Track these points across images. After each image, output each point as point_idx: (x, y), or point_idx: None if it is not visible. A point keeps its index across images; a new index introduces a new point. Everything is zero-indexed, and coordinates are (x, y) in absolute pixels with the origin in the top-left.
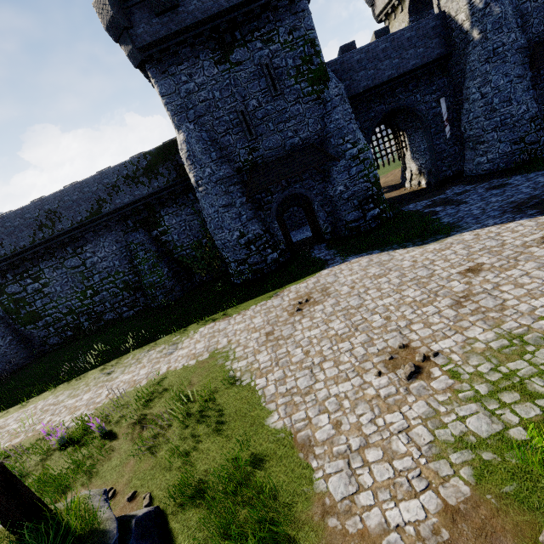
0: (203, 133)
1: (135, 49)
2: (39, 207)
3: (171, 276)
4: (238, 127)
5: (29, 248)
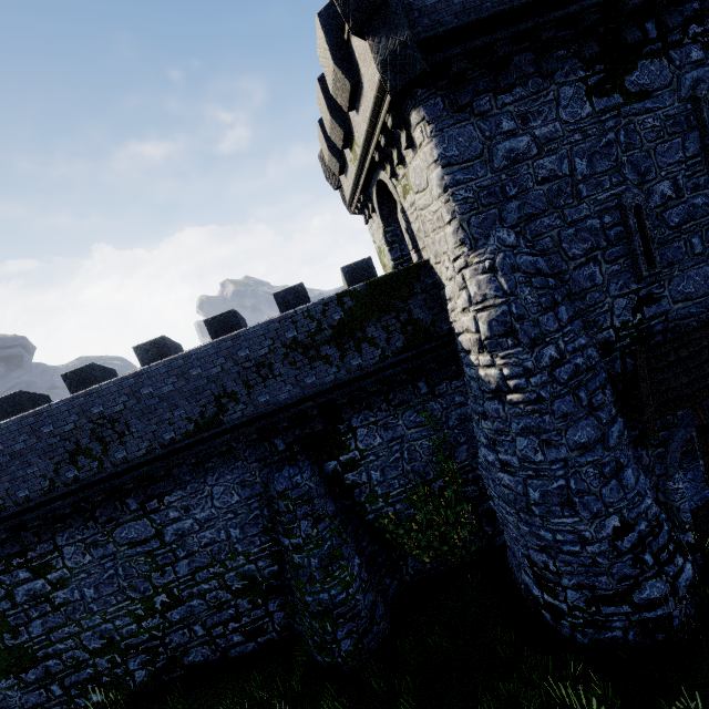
0: (537, 258)
1: (414, 42)
2: (78, 410)
3: (366, 578)
4: (618, 246)
5: (36, 504)
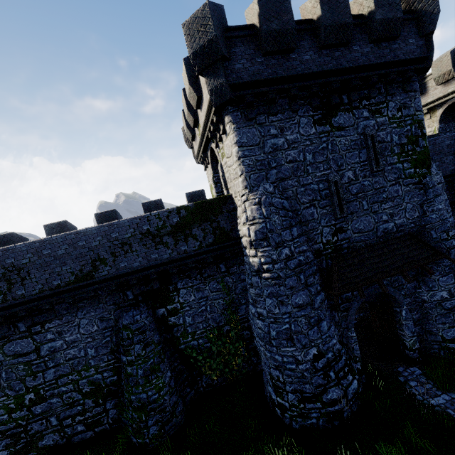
0: (284, 200)
1: (227, 84)
2: None
3: (173, 386)
4: (326, 200)
5: None
